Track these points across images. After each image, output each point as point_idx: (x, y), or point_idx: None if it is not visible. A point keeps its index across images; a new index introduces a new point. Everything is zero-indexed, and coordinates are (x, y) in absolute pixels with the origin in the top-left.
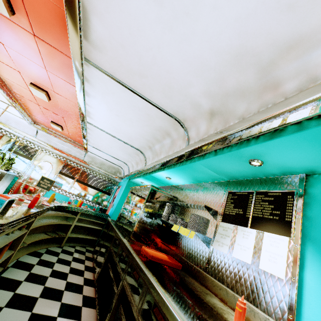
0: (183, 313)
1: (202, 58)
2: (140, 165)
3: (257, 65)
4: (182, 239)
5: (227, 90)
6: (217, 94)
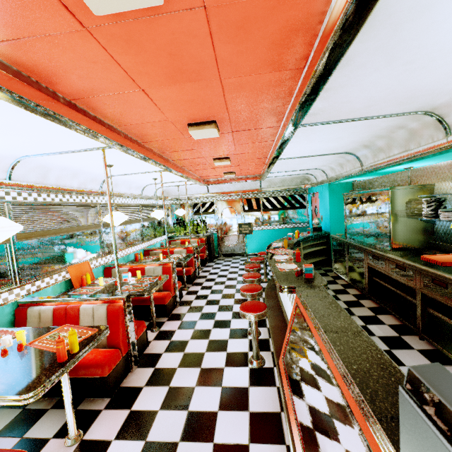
0: None
1: None
2: (349, 166)
3: None
4: None
5: None
6: None
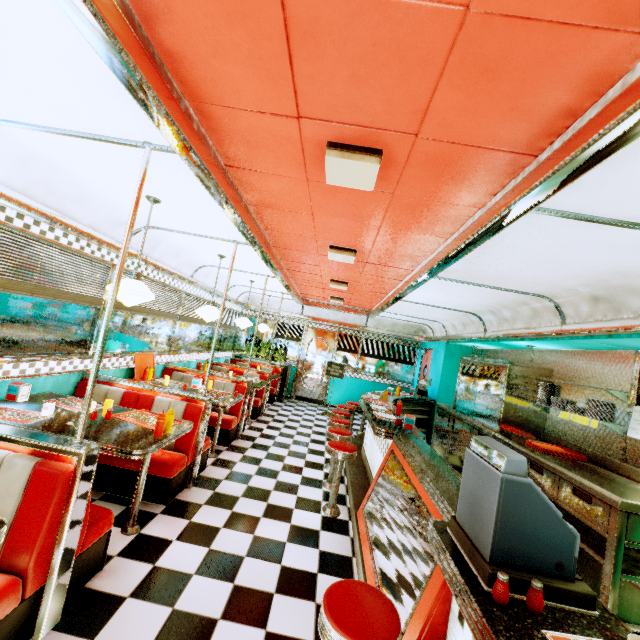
0: (607, 491)
1: (575, 273)
2: (472, 329)
3: None
4: (577, 427)
5: (611, 285)
6: (599, 286)
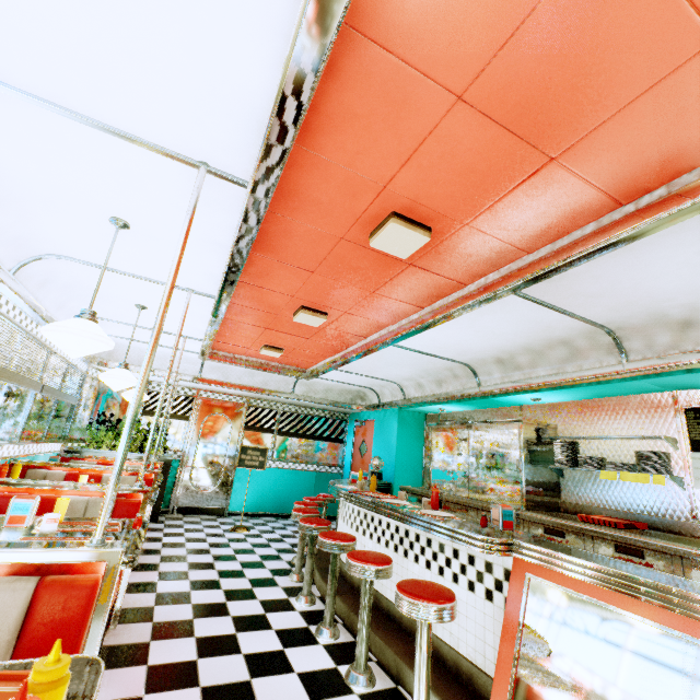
0: None
1: None
2: (455, 385)
3: None
4: (611, 488)
5: None
6: None
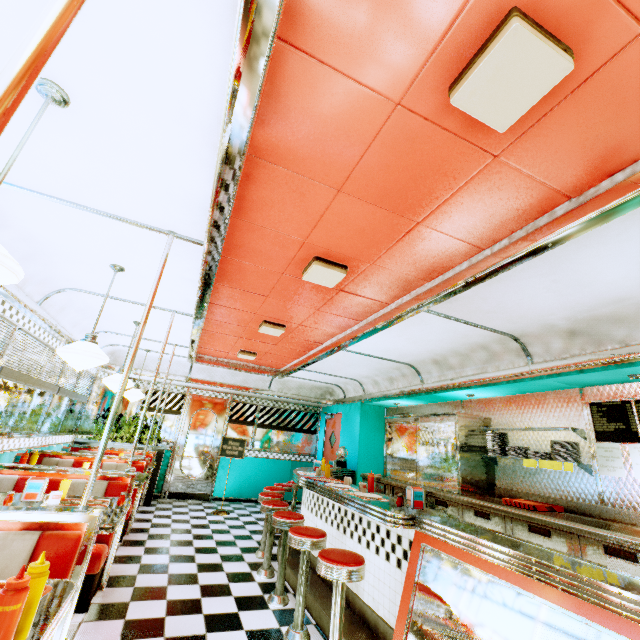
0: None
1: (579, 302)
2: (403, 382)
3: (639, 304)
4: (535, 474)
5: (598, 317)
6: (583, 318)
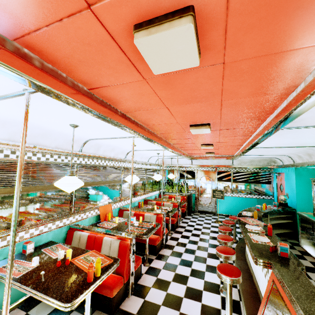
0: None
1: None
2: None
3: None
4: None
5: None
6: None
